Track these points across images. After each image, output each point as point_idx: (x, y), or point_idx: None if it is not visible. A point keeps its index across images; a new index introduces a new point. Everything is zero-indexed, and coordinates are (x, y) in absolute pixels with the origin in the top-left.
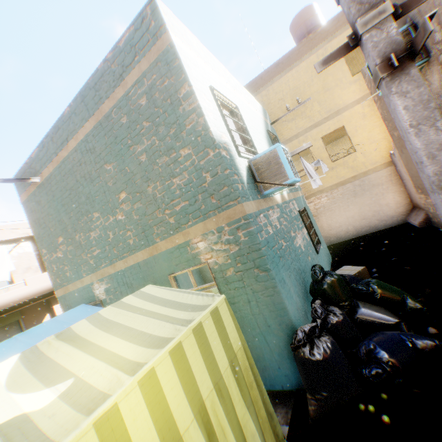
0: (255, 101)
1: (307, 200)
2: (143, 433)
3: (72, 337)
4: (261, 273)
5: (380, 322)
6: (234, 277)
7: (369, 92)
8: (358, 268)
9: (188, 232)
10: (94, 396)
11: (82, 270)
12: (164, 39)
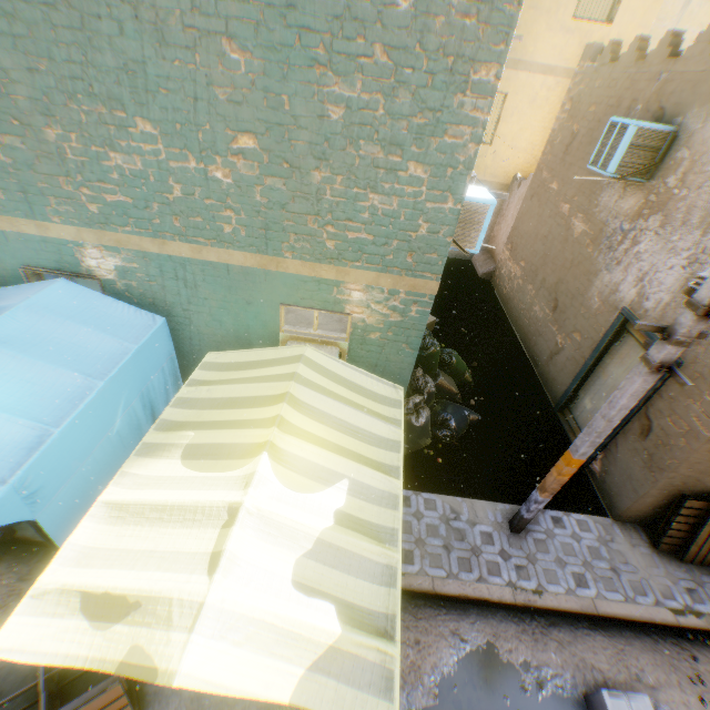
0: None
1: None
2: None
3: (292, 429)
4: (408, 349)
5: (448, 391)
6: (375, 342)
7: (569, 86)
8: (431, 319)
9: (347, 272)
10: (382, 495)
11: (50, 206)
12: None
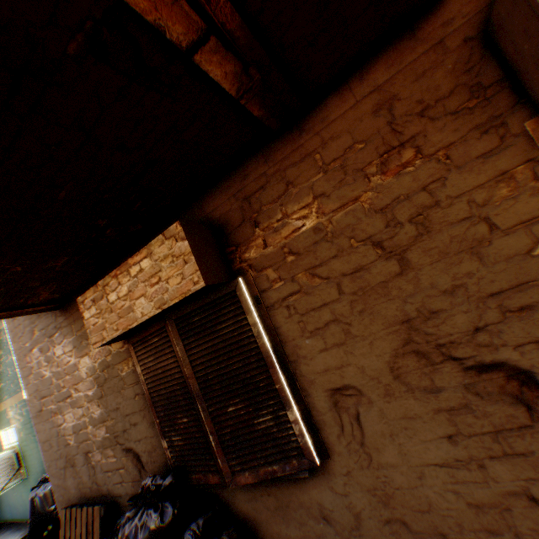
0: None
1: None
2: None
3: None
4: (34, 436)
5: None
6: (25, 438)
7: None
8: None
9: (7, 403)
10: None
11: None
12: None
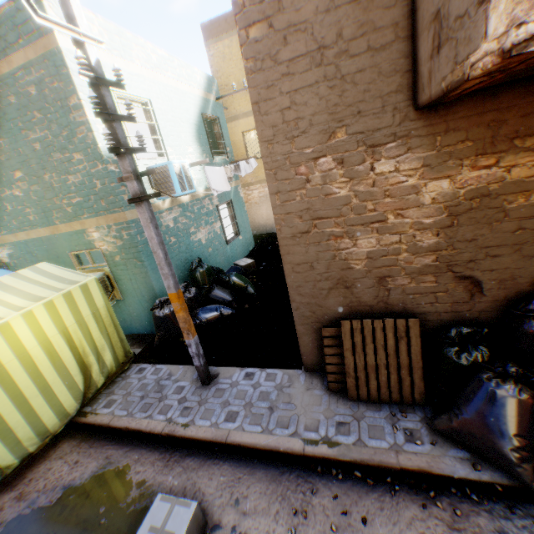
0: (196, 72)
1: (253, 186)
2: (26, 334)
3: None
4: (138, 262)
5: (222, 299)
6: (121, 262)
7: None
8: (249, 262)
9: (85, 222)
10: None
11: None
12: (51, 39)
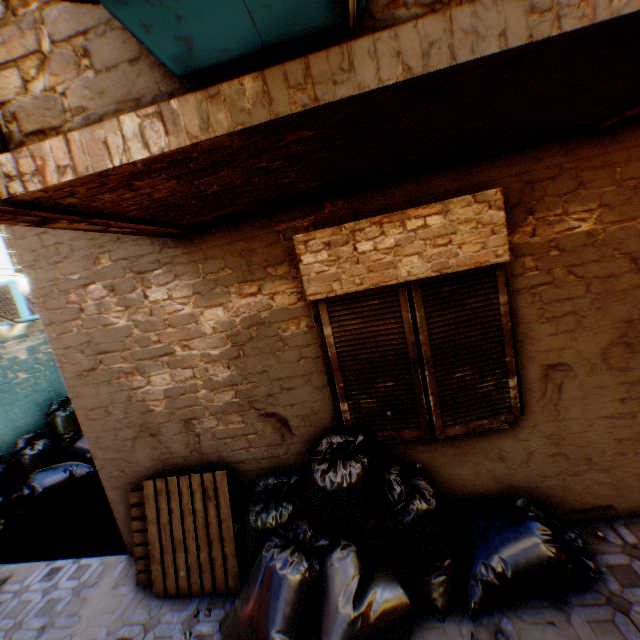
0: None
1: None
2: None
3: None
4: None
5: (89, 452)
6: None
7: None
8: None
9: None
10: None
11: None
12: None
